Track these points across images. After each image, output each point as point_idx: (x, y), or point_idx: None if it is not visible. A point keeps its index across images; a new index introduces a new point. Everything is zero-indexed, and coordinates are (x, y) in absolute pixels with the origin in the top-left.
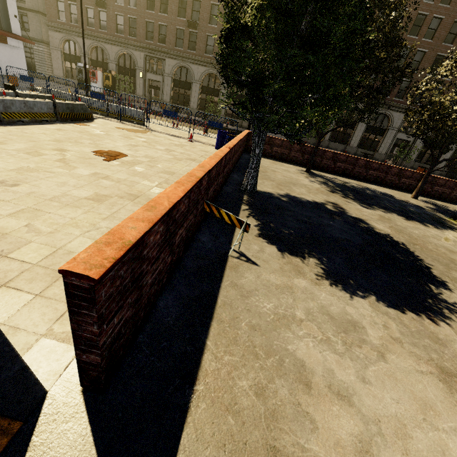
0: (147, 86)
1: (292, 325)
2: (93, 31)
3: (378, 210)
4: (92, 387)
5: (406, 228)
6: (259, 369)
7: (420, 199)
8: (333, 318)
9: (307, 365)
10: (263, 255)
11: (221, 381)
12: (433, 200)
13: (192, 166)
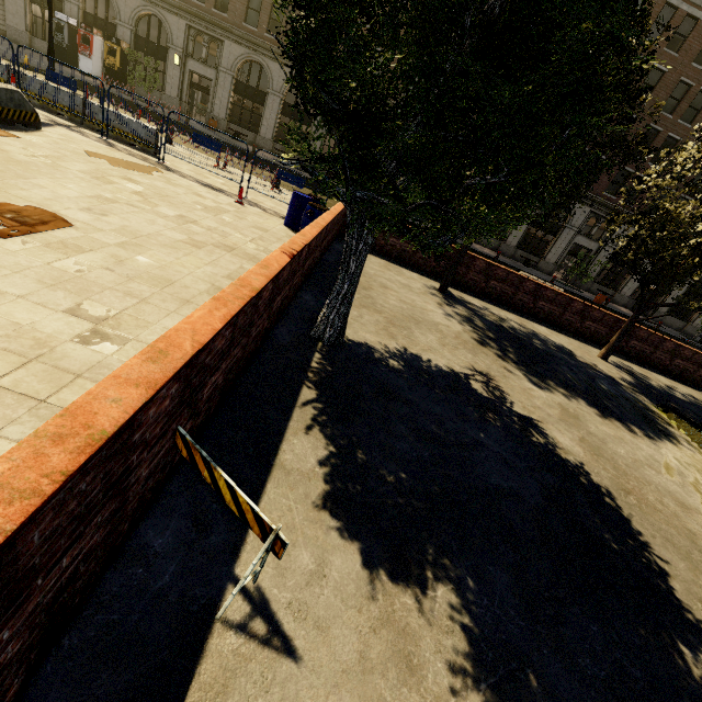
0: (187, 82)
1: None
2: None
3: (556, 391)
4: None
5: (605, 440)
6: None
7: (610, 361)
8: None
9: None
10: (321, 598)
11: None
12: (628, 362)
13: (220, 266)
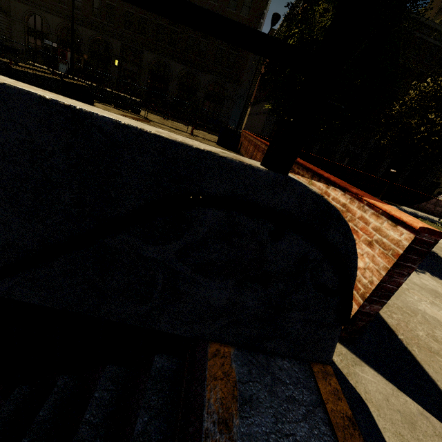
0: (122, 75)
1: (405, 292)
2: (65, 9)
3: None
4: (346, 338)
5: None
6: (419, 323)
7: (384, 201)
8: (421, 287)
9: (440, 320)
10: None
11: (408, 332)
12: (392, 202)
13: None
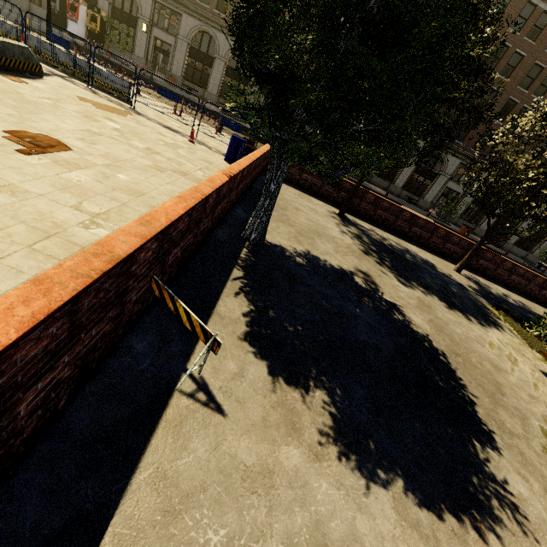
0: (152, 46)
1: None
2: None
3: (417, 289)
4: None
5: (448, 323)
6: None
7: (463, 273)
8: None
9: None
10: (240, 387)
11: None
12: (476, 275)
13: (177, 185)
